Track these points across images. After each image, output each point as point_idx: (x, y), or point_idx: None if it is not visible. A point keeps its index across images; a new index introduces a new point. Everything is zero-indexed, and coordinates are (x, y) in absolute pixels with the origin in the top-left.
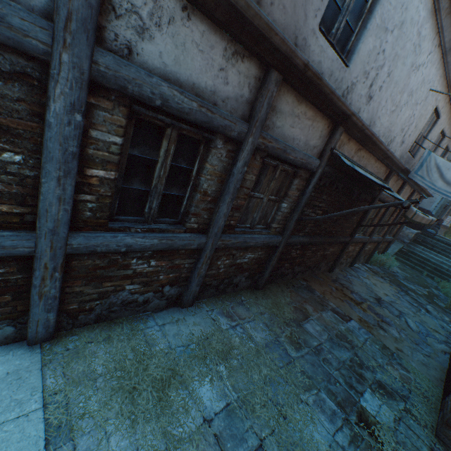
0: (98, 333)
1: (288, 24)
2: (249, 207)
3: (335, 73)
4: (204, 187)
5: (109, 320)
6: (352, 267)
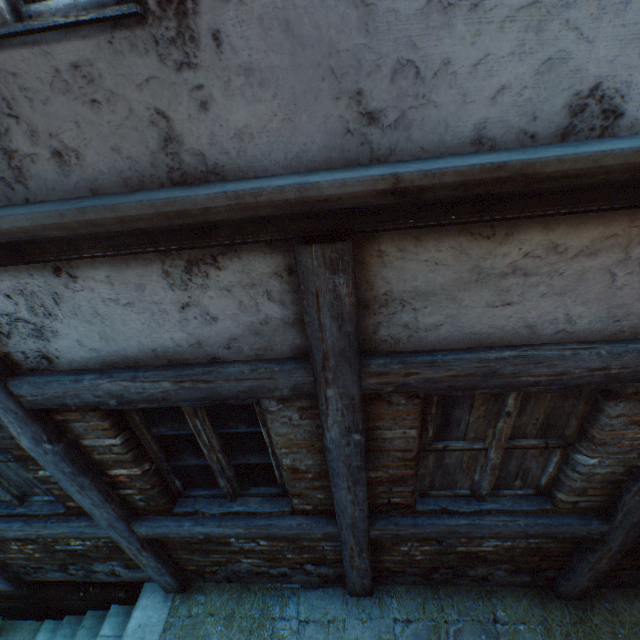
0: (224, 602)
1: (297, 91)
2: (446, 464)
3: None
4: (285, 462)
5: (244, 583)
6: None
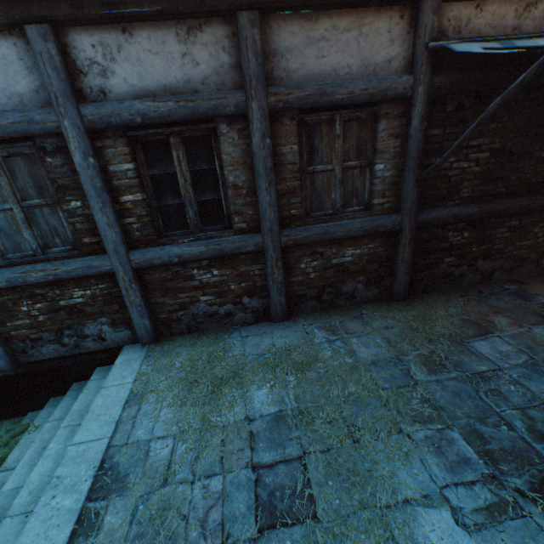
0: (188, 340)
1: None
2: (316, 188)
3: None
4: (230, 180)
5: (200, 332)
6: None
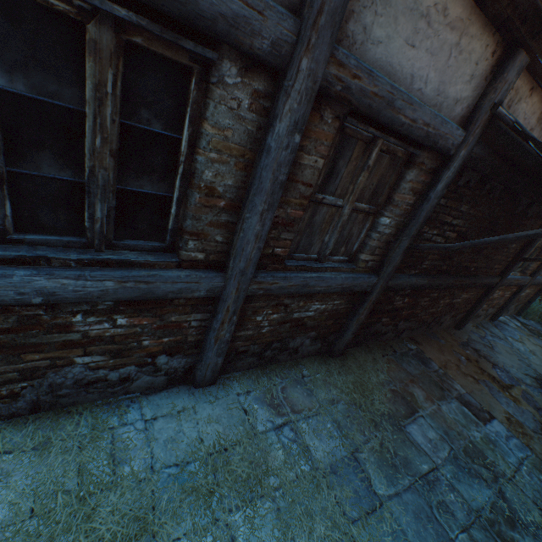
0: (29, 434)
1: None
2: (314, 223)
3: None
4: (205, 177)
5: (59, 409)
6: (495, 321)
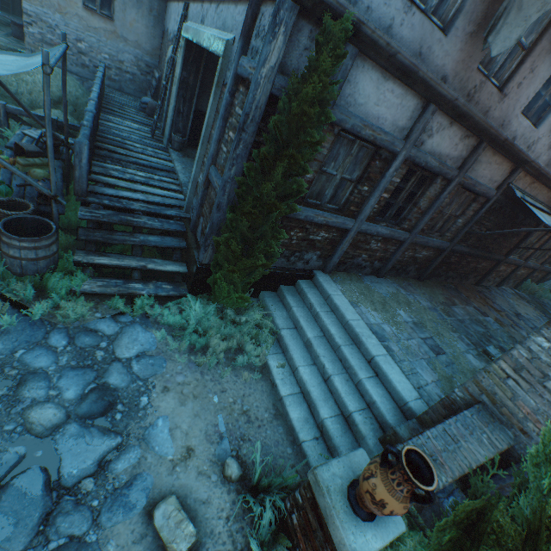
0: (346, 276)
1: (501, 116)
2: (436, 219)
3: (525, 134)
4: (420, 204)
5: (347, 273)
6: (498, 287)
